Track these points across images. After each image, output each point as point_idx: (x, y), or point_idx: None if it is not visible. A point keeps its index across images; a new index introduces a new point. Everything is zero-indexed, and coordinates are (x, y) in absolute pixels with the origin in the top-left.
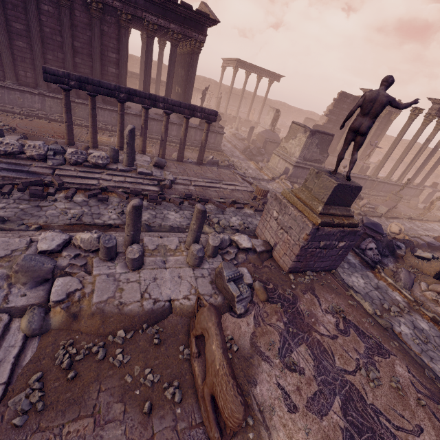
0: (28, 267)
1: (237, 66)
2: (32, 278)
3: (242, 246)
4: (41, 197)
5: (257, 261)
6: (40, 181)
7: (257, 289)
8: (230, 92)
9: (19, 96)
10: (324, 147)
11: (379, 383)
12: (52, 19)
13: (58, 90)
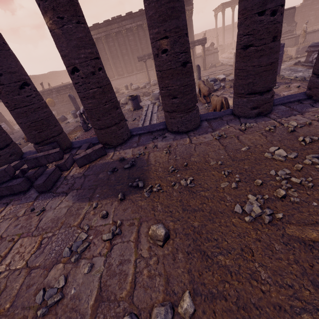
0: (154, 95)
1: (223, 8)
2: (155, 98)
3: (220, 78)
4: (148, 96)
5: (230, 83)
6: (146, 92)
7: (227, 86)
8: (223, 28)
9: (129, 78)
10: (289, 20)
11: (276, 87)
12: (133, 41)
13: (140, 70)
